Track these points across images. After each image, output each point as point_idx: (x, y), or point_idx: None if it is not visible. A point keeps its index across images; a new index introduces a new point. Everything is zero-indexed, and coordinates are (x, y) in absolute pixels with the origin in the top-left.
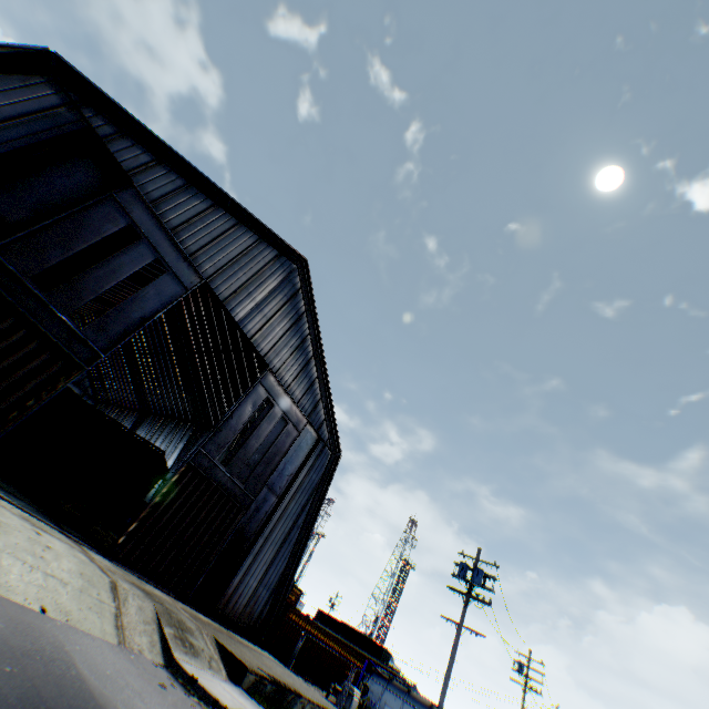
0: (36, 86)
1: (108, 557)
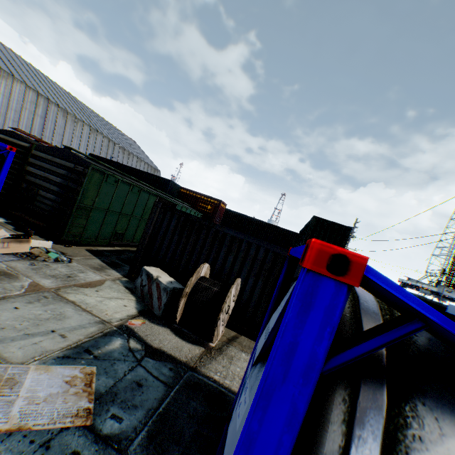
0: None
1: None
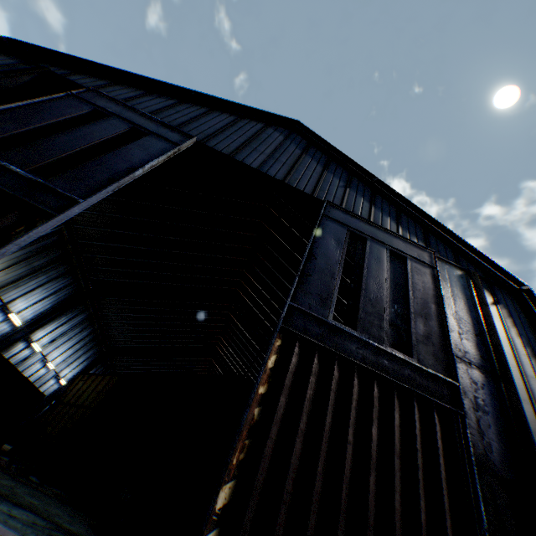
0: None
1: None
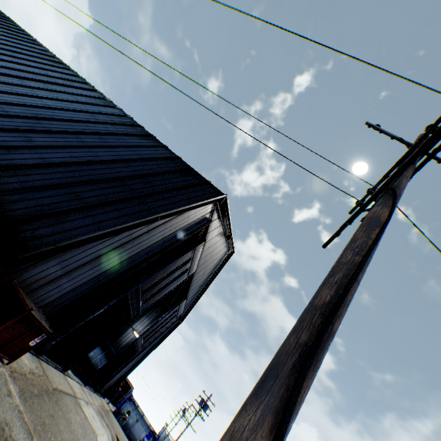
0: (207, 206)
1: (85, 385)
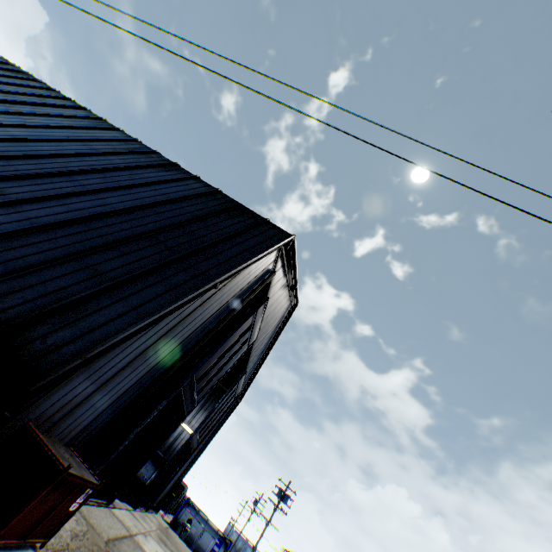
0: (270, 255)
1: (135, 509)
